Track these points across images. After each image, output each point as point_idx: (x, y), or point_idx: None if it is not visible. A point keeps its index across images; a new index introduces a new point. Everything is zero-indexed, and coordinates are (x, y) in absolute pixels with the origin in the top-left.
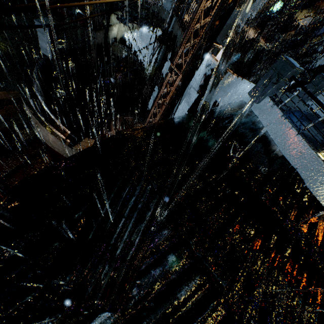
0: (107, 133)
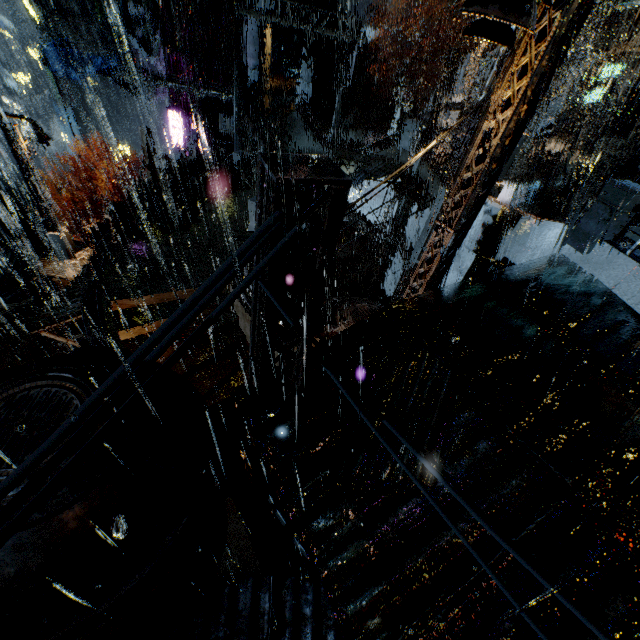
0: (332, 331)
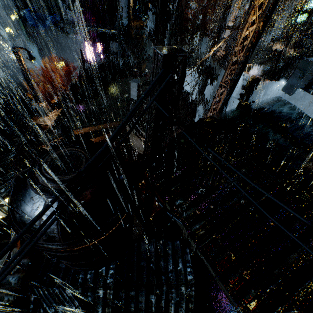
0: None
